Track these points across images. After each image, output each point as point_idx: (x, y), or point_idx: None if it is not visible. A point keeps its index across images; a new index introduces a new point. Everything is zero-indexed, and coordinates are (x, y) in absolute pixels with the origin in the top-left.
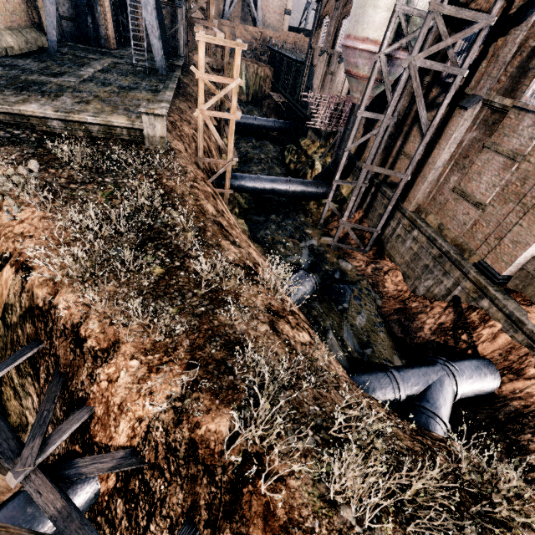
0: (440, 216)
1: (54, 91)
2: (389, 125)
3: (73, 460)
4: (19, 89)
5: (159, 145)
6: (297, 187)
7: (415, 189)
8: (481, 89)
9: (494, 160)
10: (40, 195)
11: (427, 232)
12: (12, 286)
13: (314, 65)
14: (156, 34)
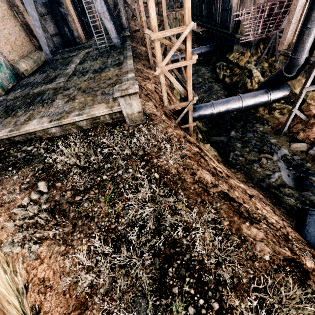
0: None
1: (50, 97)
2: None
3: None
4: (28, 105)
5: (138, 119)
6: (248, 101)
7: None
8: None
9: None
10: (52, 220)
11: None
12: None
13: None
14: (108, 18)
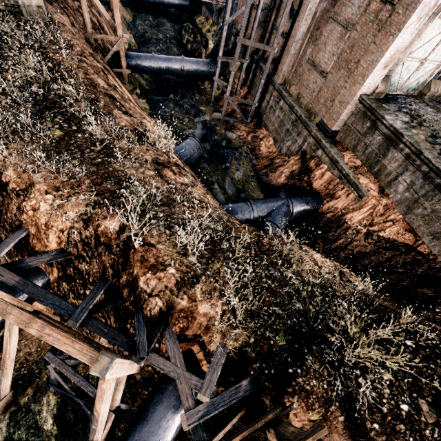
0: (299, 86)
1: None
2: None
3: (22, 259)
4: None
5: (38, 16)
6: (190, 66)
7: (282, 62)
8: None
9: (335, 31)
10: None
11: (289, 101)
12: None
13: None
14: None
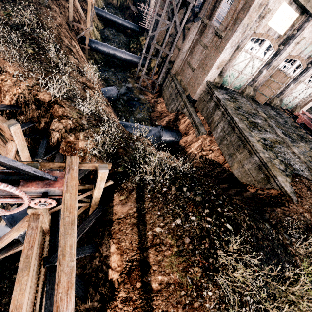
0: (182, 76)
1: None
2: (170, 28)
3: None
4: None
5: None
6: (127, 56)
7: (175, 62)
8: (202, 14)
9: (200, 49)
10: None
11: (175, 82)
12: None
13: None
14: None
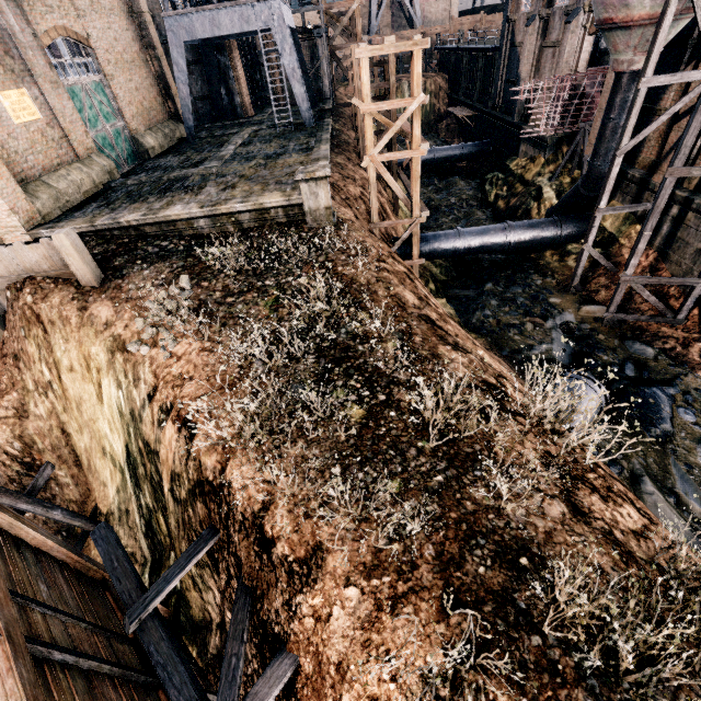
0: None
1: (197, 183)
2: None
3: None
4: (163, 191)
5: (324, 220)
6: (522, 234)
7: None
8: None
9: None
10: (195, 319)
11: None
12: (177, 449)
13: (518, 44)
14: (298, 78)
